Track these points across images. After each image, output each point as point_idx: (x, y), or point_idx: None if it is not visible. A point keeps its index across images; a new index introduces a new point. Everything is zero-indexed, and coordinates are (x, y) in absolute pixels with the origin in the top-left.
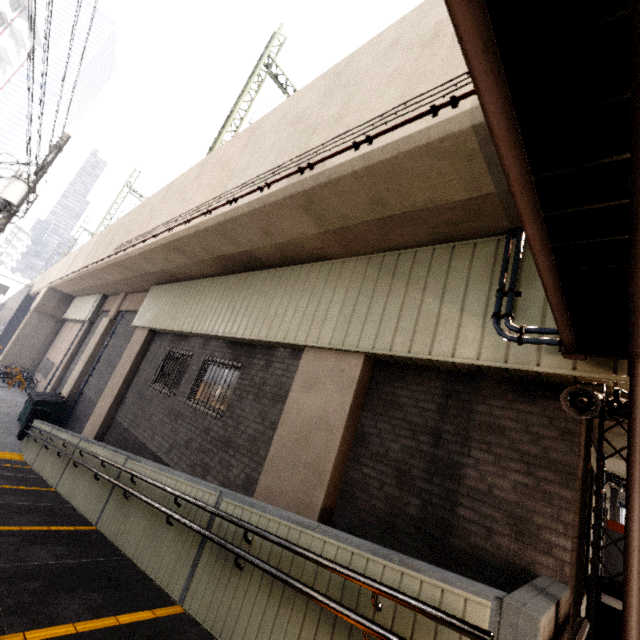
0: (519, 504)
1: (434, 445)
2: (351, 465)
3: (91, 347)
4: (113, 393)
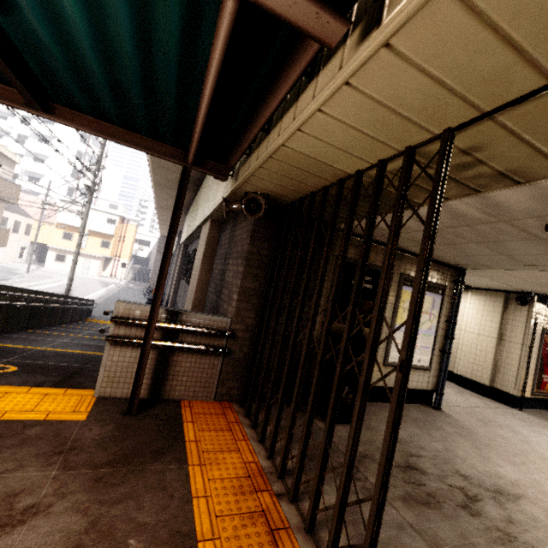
0: (231, 283)
1: (223, 264)
2: (208, 289)
3: (173, 265)
4: (173, 287)
